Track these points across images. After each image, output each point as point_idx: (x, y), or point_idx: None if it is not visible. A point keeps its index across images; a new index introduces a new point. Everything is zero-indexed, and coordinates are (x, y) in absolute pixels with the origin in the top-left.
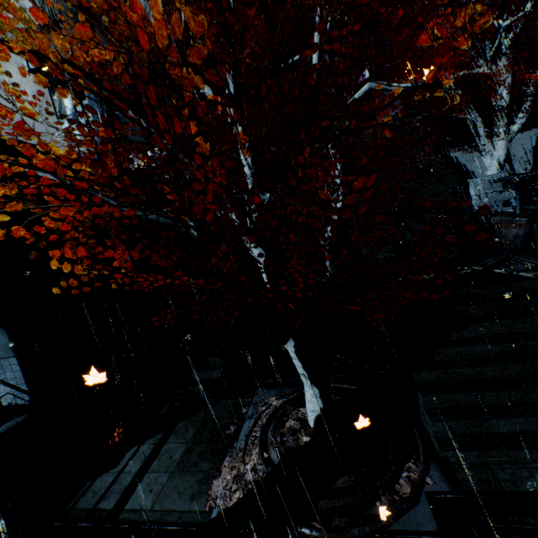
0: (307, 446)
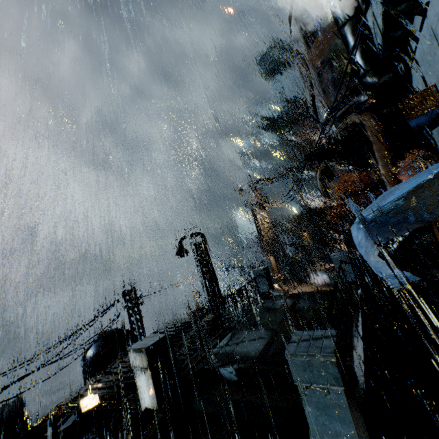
0: None
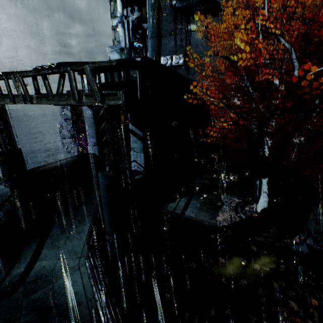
0: (256, 217)
